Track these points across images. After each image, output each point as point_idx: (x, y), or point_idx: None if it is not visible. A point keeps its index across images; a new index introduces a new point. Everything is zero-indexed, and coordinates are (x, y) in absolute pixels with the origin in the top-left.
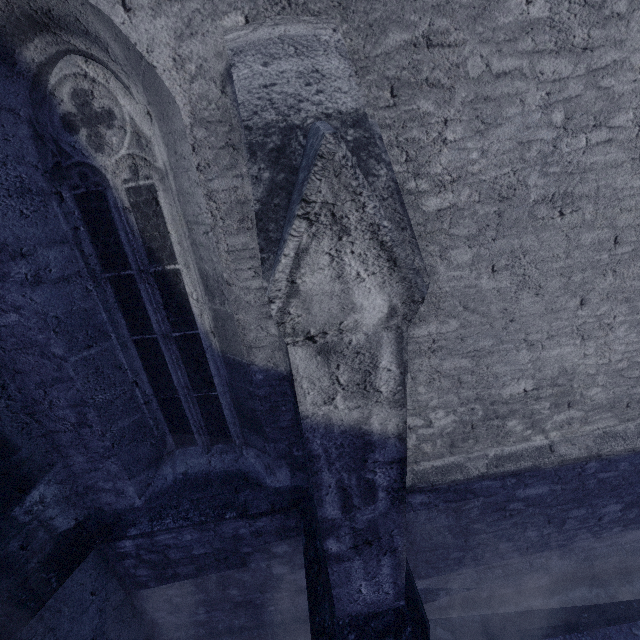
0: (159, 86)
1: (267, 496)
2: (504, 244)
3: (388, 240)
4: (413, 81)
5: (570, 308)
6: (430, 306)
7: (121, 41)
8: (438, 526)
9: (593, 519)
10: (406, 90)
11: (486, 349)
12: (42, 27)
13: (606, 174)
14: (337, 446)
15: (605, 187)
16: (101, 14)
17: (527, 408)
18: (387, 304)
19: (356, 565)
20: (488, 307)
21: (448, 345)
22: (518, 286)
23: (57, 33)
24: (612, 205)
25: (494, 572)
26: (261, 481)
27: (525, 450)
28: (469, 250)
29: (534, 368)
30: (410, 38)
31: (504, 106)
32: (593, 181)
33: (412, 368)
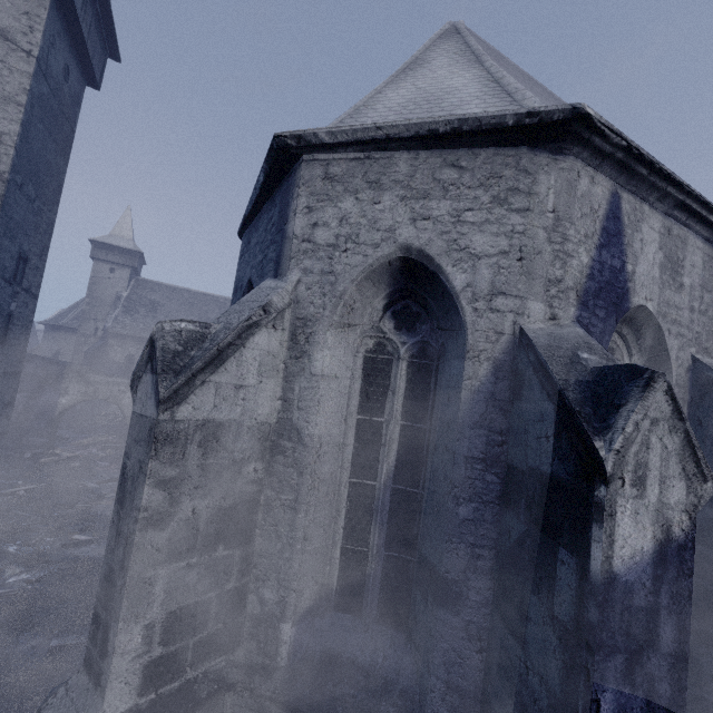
0: (664, 363)
1: None
2: None
3: None
4: None
5: None
6: None
7: (658, 341)
8: None
9: None
10: None
11: None
12: (622, 321)
13: None
14: None
15: None
16: (659, 330)
17: None
18: None
19: None
20: None
21: None
22: None
23: (622, 324)
24: None
25: None
26: None
27: None
28: None
29: None
30: None
31: None
32: None
33: None
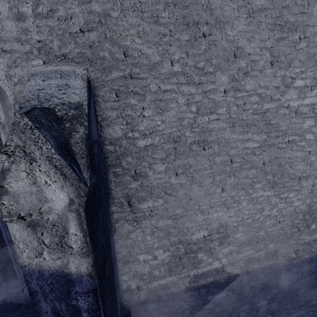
0: None
1: None
2: (180, 162)
3: (58, 164)
4: (126, 91)
5: (217, 192)
6: (147, 192)
7: None
8: None
9: (254, 311)
10: (123, 94)
11: (180, 214)
12: None
13: (220, 132)
14: (49, 284)
15: (221, 138)
16: None
17: (207, 246)
18: (67, 197)
19: None
20: (177, 192)
21: (159, 212)
22: (190, 182)
23: None
24: (226, 145)
25: None
26: None
27: (209, 271)
28: (163, 165)
29: (206, 224)
30: (122, 75)
31: (169, 103)
32: (215, 135)
33: (141, 226)
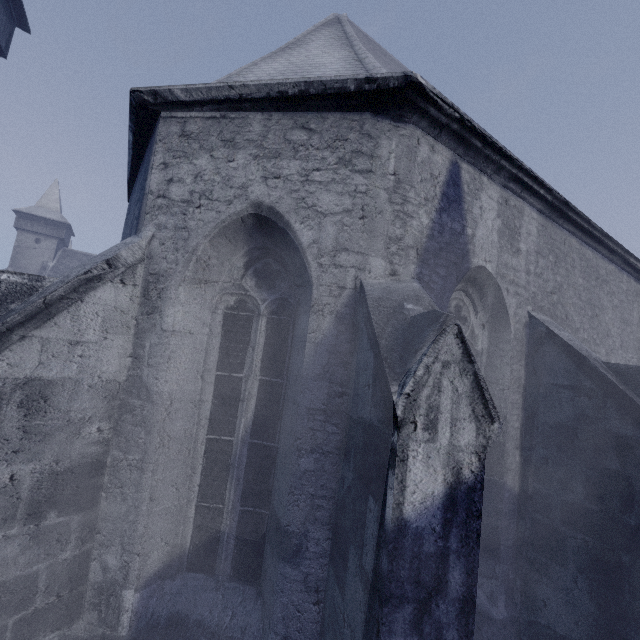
0: (504, 319)
1: (499, 630)
2: None
3: None
4: None
5: None
6: None
7: (498, 299)
8: None
9: None
10: None
11: None
12: (467, 281)
13: None
14: None
15: None
16: (499, 289)
17: None
18: None
19: None
20: None
21: None
22: None
23: (467, 284)
24: None
25: None
26: (489, 613)
27: None
28: None
29: None
30: None
31: None
32: None
33: None
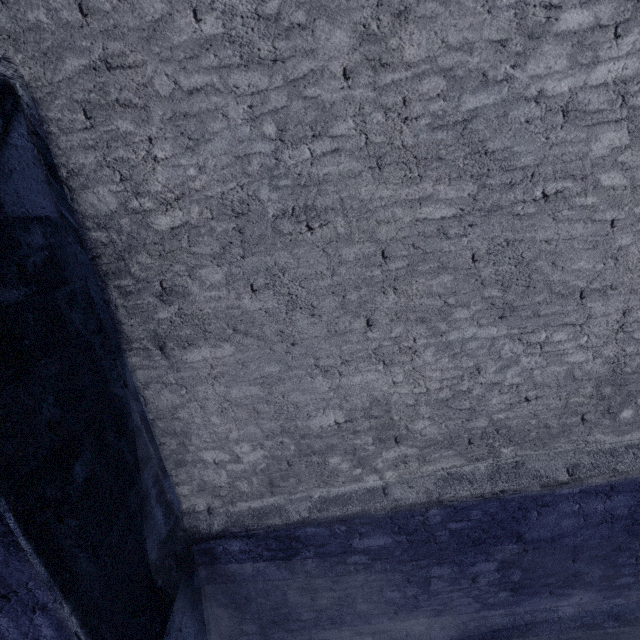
0: None
1: None
2: (256, 262)
3: None
4: (104, 103)
5: (357, 330)
6: (196, 329)
7: None
8: (272, 579)
9: (465, 580)
10: (100, 112)
11: (275, 375)
12: None
13: (346, 185)
14: None
15: (350, 198)
16: None
17: (347, 443)
18: None
19: (4, 623)
20: (261, 329)
21: (230, 371)
22: (288, 306)
23: None
24: (365, 217)
25: (363, 639)
26: None
27: (355, 492)
28: (219, 269)
29: (339, 397)
30: (88, 63)
31: (208, 121)
32: (334, 193)
33: (197, 396)
